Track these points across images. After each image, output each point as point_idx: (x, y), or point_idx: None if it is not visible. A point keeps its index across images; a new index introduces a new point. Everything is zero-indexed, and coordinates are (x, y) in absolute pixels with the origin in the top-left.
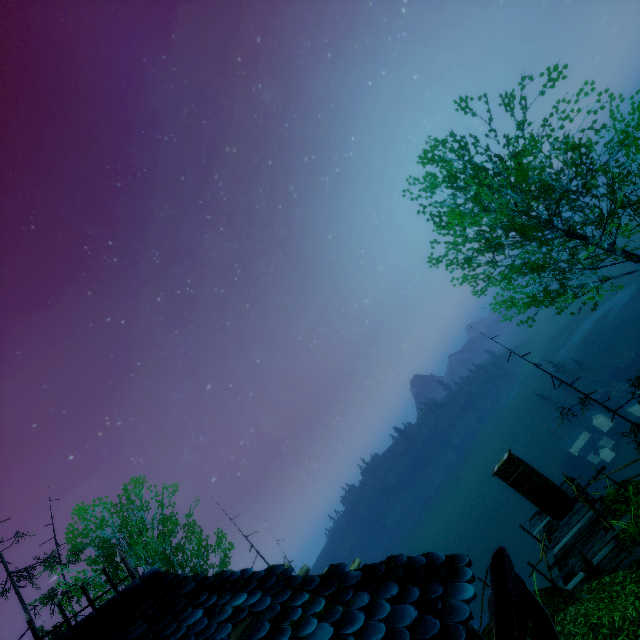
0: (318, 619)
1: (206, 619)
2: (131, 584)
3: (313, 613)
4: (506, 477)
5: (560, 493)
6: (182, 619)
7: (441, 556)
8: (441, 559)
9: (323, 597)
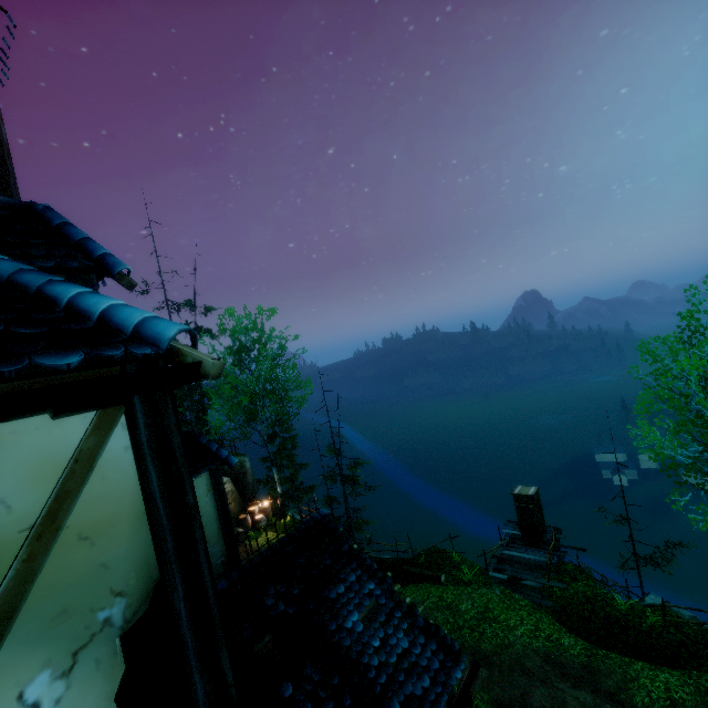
0: (404, 633)
1: (358, 585)
2: (317, 517)
3: (402, 627)
4: (518, 501)
5: (541, 535)
6: (347, 573)
7: (457, 646)
8: (456, 648)
9: (407, 622)
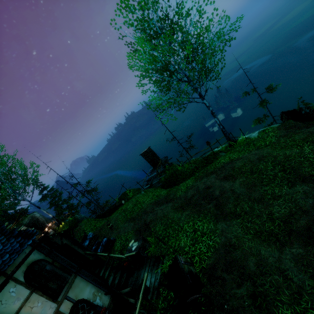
0: (1, 244)
1: None
2: None
3: (1, 242)
4: (144, 156)
5: (158, 162)
6: None
7: (35, 231)
8: (34, 232)
9: (6, 238)
